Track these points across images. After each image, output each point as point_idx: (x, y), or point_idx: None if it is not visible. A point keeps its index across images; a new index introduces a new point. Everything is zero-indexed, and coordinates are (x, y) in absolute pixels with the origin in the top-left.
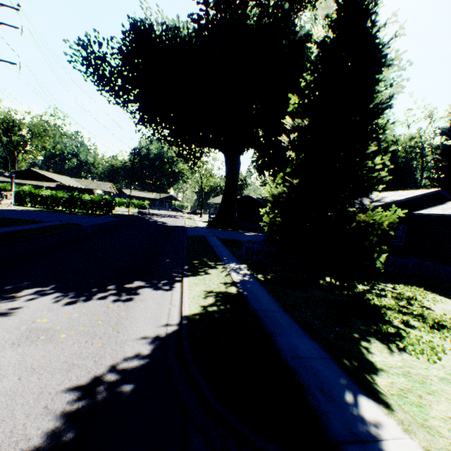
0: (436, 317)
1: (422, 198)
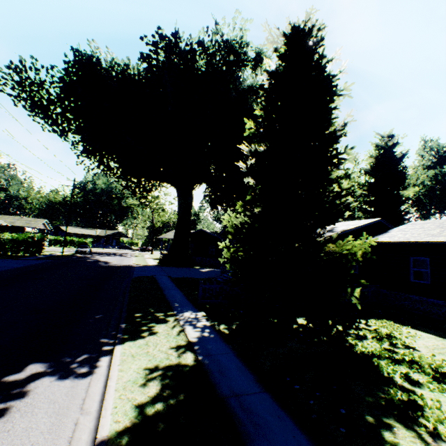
0: (431, 362)
1: (367, 227)
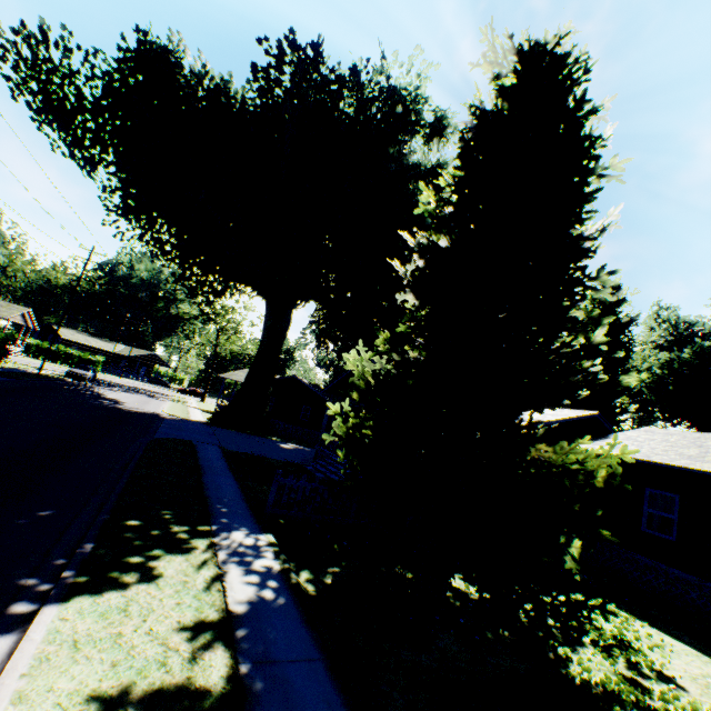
0: None
1: (574, 423)
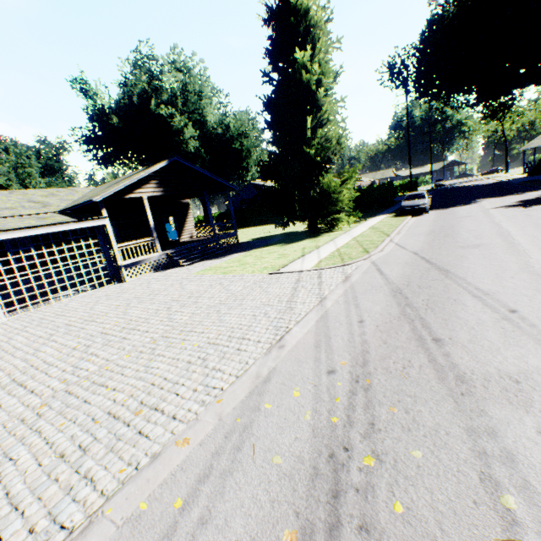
0: None
1: None
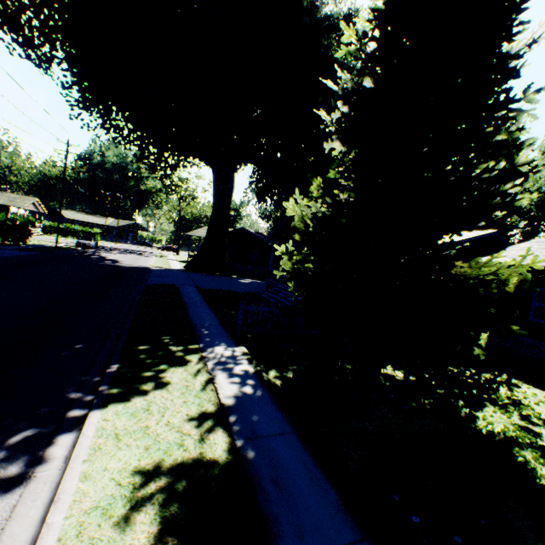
0: None
1: (475, 241)
